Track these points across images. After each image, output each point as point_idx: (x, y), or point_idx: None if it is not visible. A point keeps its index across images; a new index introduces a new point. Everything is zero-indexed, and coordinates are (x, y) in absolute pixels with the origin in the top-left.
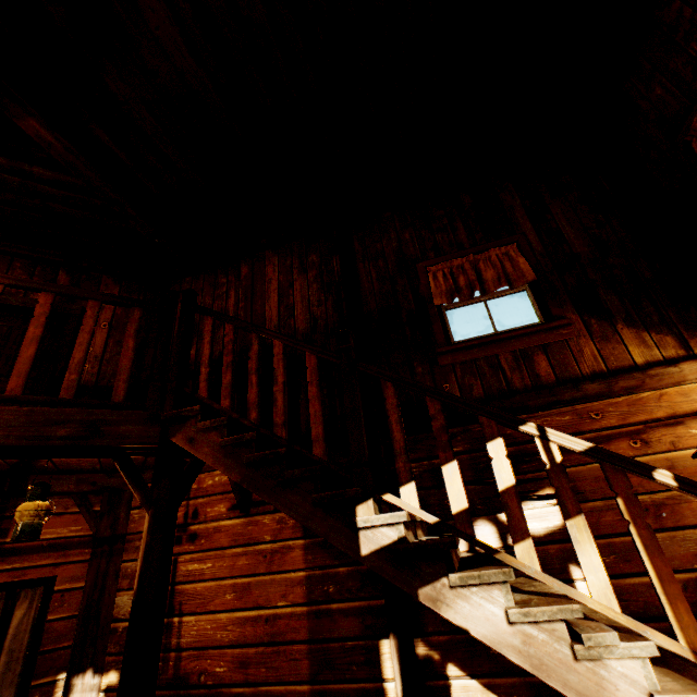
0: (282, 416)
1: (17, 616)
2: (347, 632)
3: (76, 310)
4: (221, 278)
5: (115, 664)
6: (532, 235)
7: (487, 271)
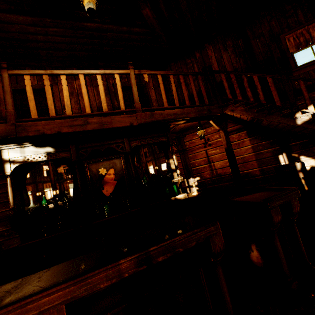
0: (263, 98)
1: None
2: (268, 156)
3: (144, 84)
4: (187, 60)
5: (197, 176)
6: None
7: (313, 33)
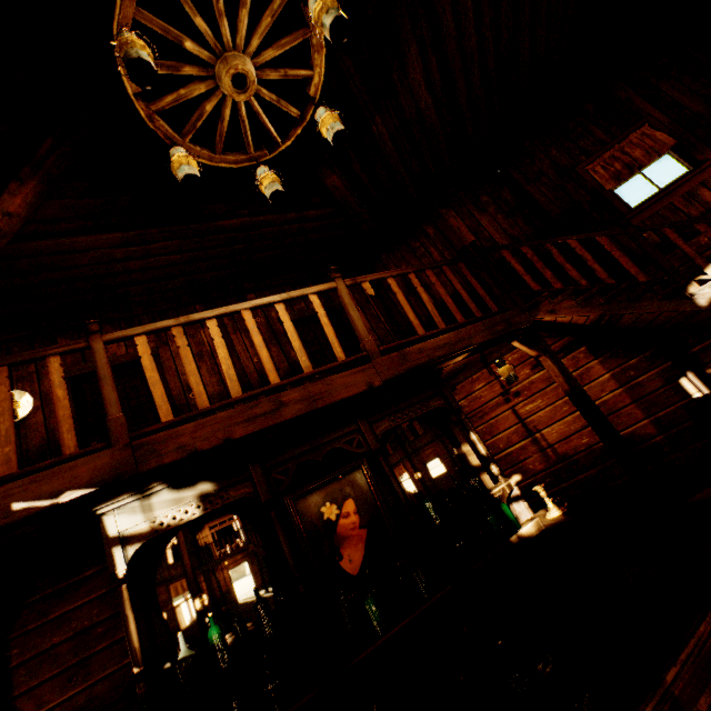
0: (605, 274)
1: None
2: (655, 387)
3: (339, 305)
4: (413, 244)
5: (513, 472)
6: (655, 114)
7: (634, 152)
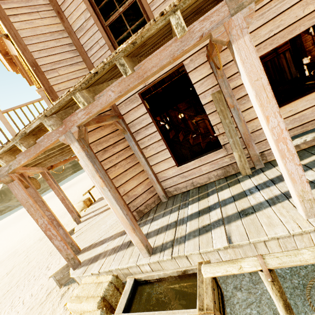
0: None
1: (286, 56)
2: None
3: None
4: None
5: (308, 55)
6: None
7: None
